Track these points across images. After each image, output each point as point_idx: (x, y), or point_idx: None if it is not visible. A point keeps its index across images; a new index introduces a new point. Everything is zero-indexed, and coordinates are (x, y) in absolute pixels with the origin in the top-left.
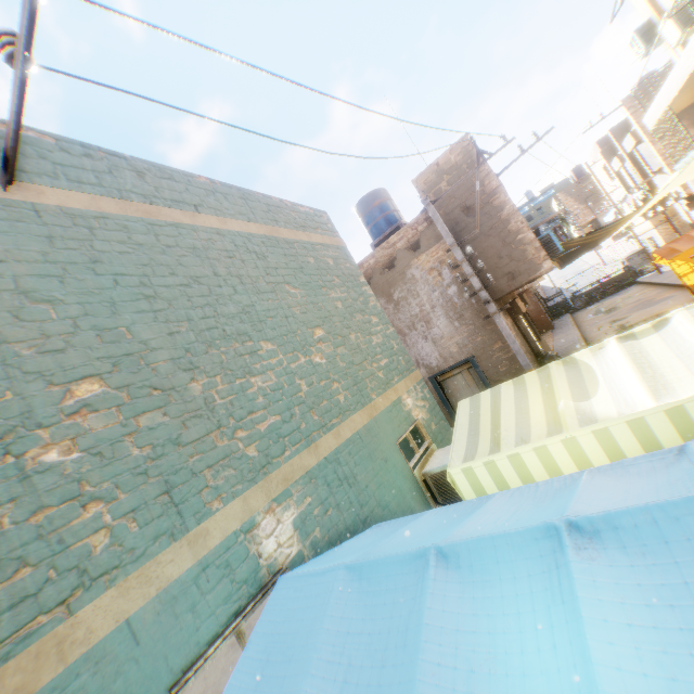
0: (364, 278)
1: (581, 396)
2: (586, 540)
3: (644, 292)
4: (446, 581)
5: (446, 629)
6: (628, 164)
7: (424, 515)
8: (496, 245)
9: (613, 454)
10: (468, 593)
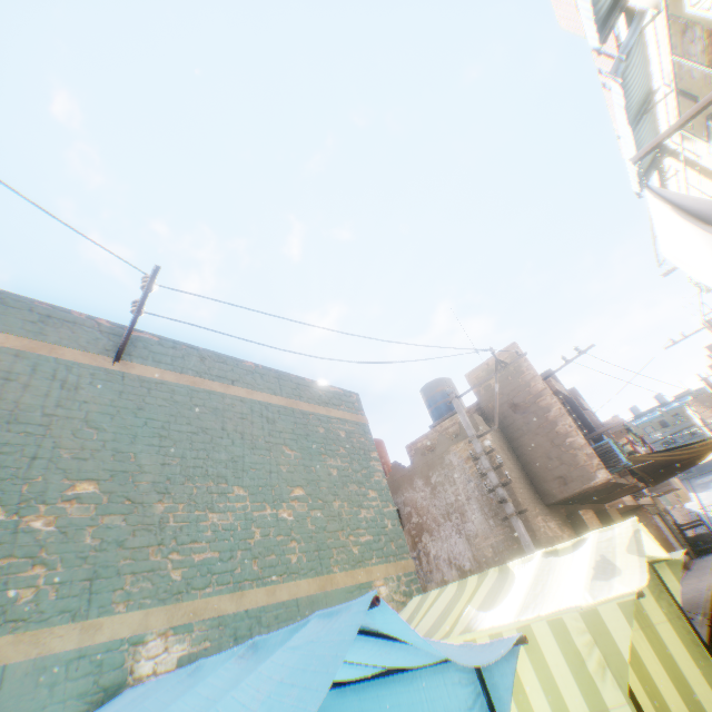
0: None
1: (487, 605)
2: (251, 652)
3: None
4: (183, 683)
5: (150, 709)
6: None
7: None
8: (544, 445)
9: None
10: (184, 691)
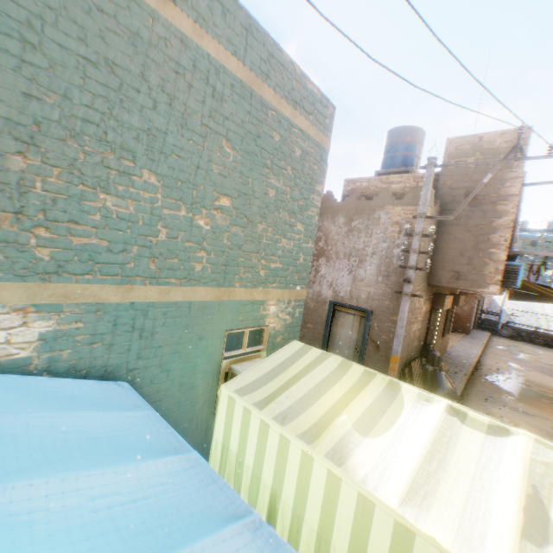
0: (349, 193)
1: (364, 427)
2: None
3: None
4: None
5: None
6: None
7: (136, 412)
8: (466, 242)
9: (329, 502)
10: None
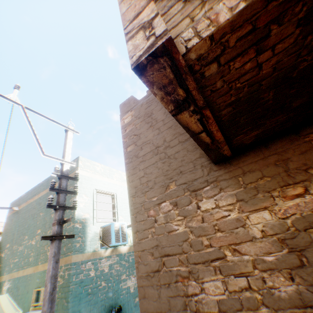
0: None
1: None
2: None
3: None
4: None
5: None
6: None
7: None
8: None
9: None
10: None
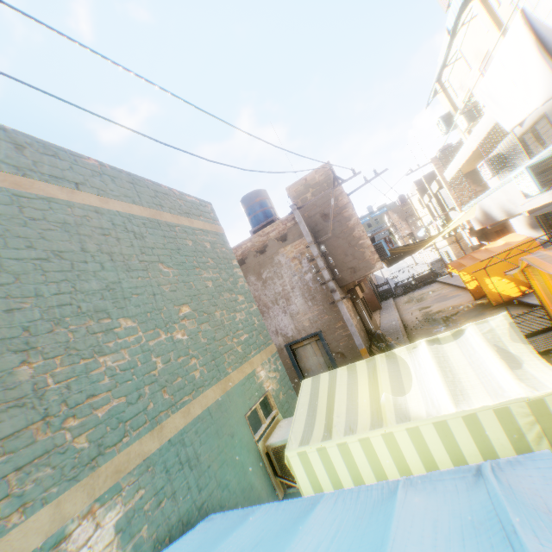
0: (242, 256)
1: (399, 390)
2: None
3: (442, 289)
4: None
5: None
6: (434, 200)
7: (254, 513)
8: (343, 245)
9: (422, 451)
10: None
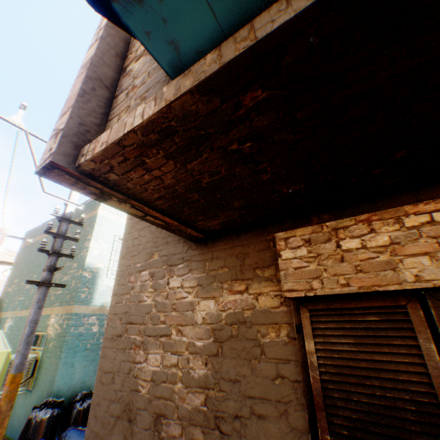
0: None
1: None
2: None
3: None
4: None
5: None
6: None
7: None
8: None
9: None
10: None
